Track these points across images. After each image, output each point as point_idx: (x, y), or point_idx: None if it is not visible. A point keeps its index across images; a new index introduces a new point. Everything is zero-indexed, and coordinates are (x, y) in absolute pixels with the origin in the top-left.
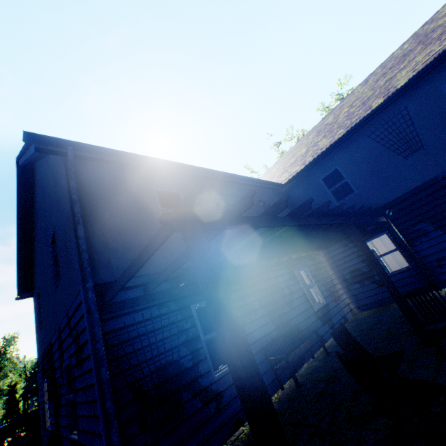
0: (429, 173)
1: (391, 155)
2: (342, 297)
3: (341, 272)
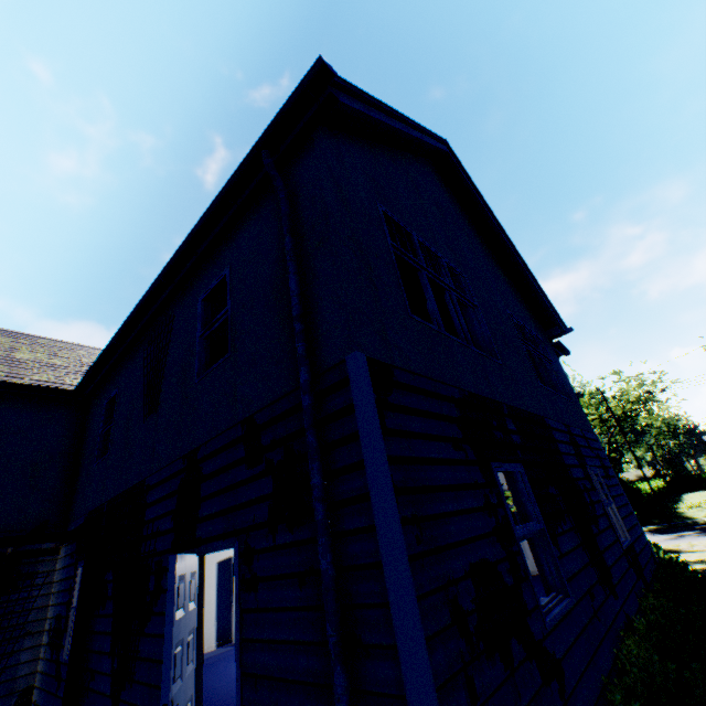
0: (145, 467)
1: (143, 402)
2: (23, 669)
3: (55, 609)
